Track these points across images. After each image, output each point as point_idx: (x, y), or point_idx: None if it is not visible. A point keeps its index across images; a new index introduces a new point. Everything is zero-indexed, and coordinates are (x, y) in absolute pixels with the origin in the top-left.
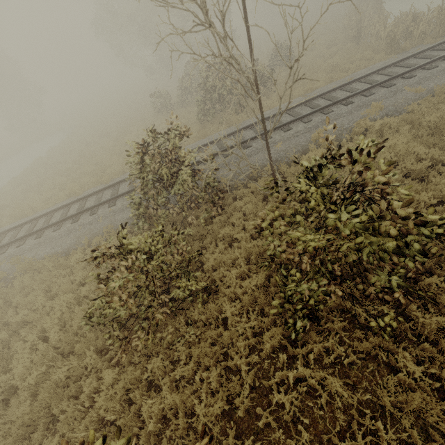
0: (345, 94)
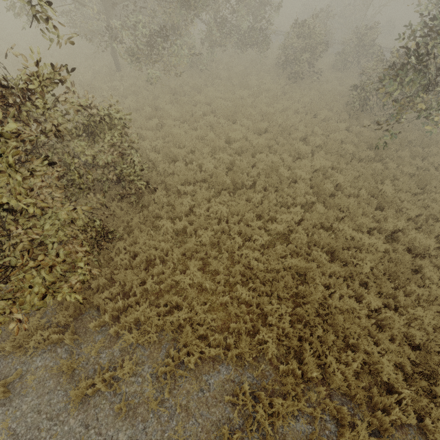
0: None
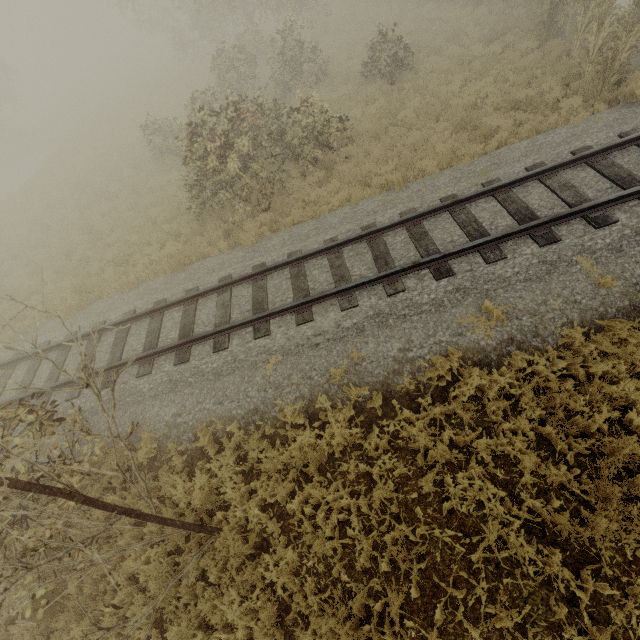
0: (451, 235)
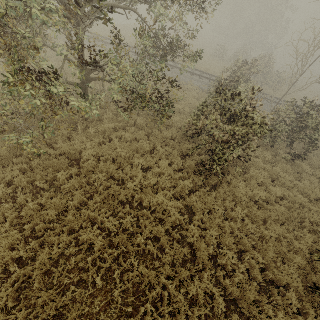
0: None
